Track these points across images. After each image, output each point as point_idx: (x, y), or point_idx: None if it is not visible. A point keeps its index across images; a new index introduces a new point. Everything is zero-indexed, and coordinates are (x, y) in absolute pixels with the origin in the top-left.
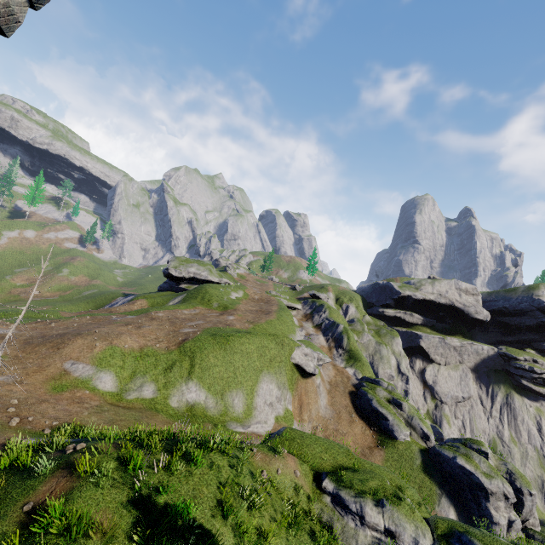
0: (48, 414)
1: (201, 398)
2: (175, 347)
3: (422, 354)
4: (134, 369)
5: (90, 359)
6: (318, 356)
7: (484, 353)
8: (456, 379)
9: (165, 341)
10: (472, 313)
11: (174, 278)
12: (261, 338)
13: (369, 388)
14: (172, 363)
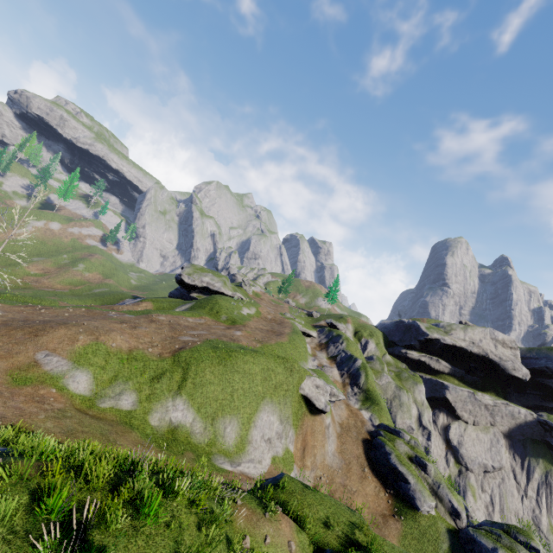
0: None
1: (187, 419)
2: (169, 354)
3: (447, 408)
4: (117, 372)
5: (68, 353)
6: (332, 390)
7: (521, 418)
8: (486, 443)
9: (159, 347)
10: (508, 369)
11: (186, 285)
12: (268, 359)
13: (387, 439)
14: (162, 372)
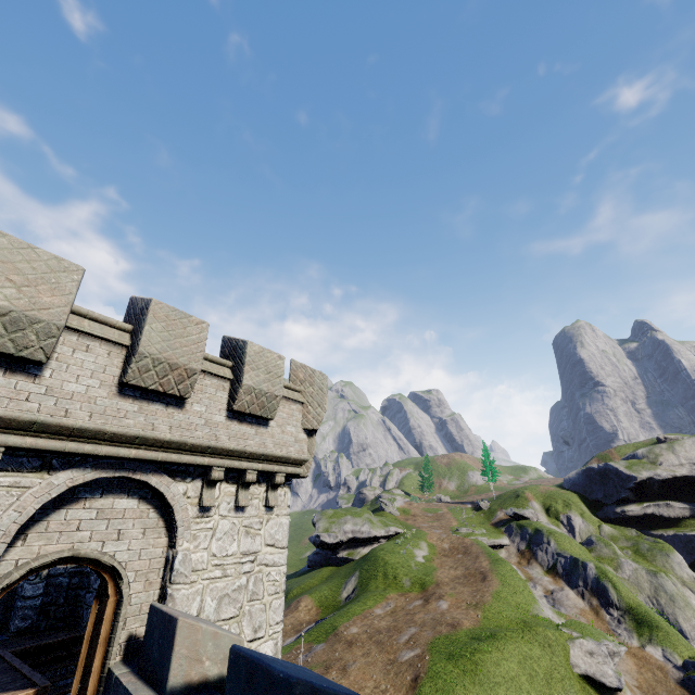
0: None
1: None
2: None
3: None
4: None
5: None
6: (608, 648)
7: None
8: None
9: (391, 689)
10: None
11: (328, 546)
12: (516, 642)
13: None
14: None
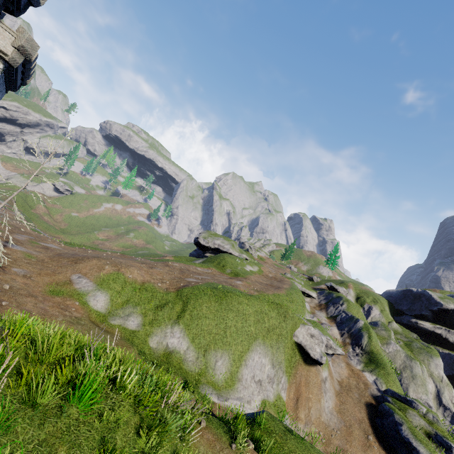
0: (25, 306)
1: (182, 346)
2: (174, 289)
3: None
4: (129, 298)
5: (95, 278)
6: (328, 342)
7: None
8: None
9: (168, 283)
10: None
11: (201, 246)
12: (262, 303)
13: (396, 407)
14: (165, 302)
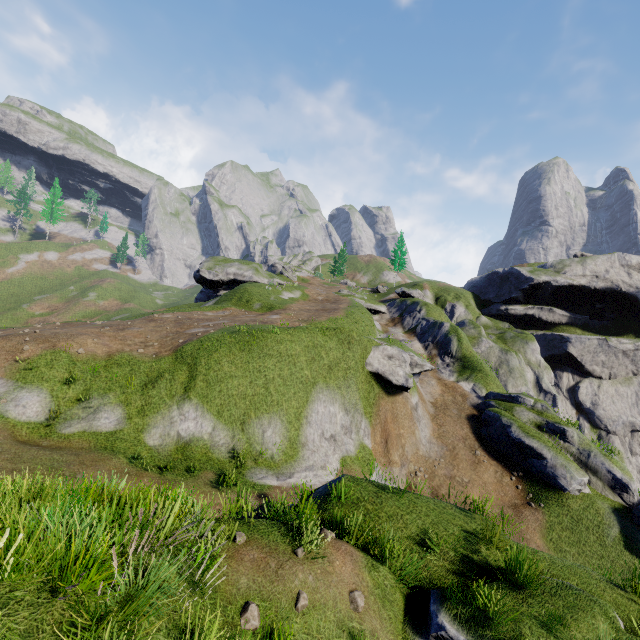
0: None
1: (204, 429)
2: (170, 351)
3: (572, 365)
4: (89, 385)
5: (7, 370)
6: (412, 359)
7: None
8: (630, 398)
9: (156, 346)
10: None
11: (208, 282)
12: (313, 334)
13: (501, 409)
14: (157, 374)
